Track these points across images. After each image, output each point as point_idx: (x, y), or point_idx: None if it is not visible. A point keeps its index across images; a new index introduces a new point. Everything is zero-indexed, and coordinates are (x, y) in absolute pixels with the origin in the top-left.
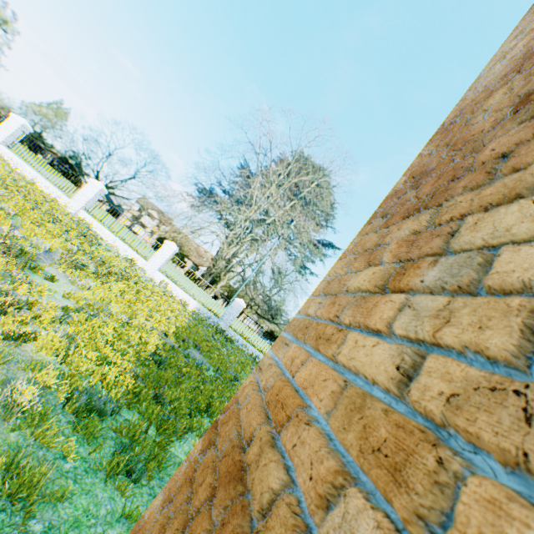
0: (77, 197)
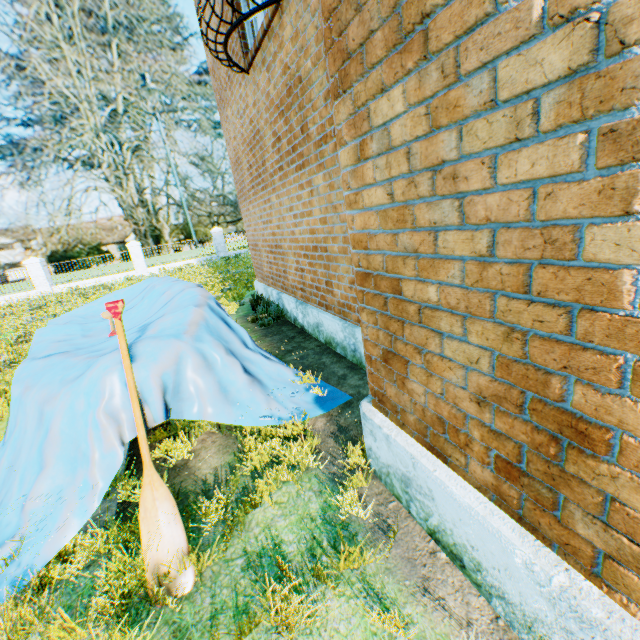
0: (37, 284)
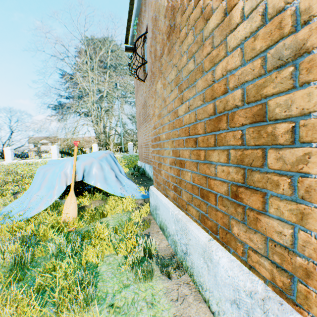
0: (53, 156)
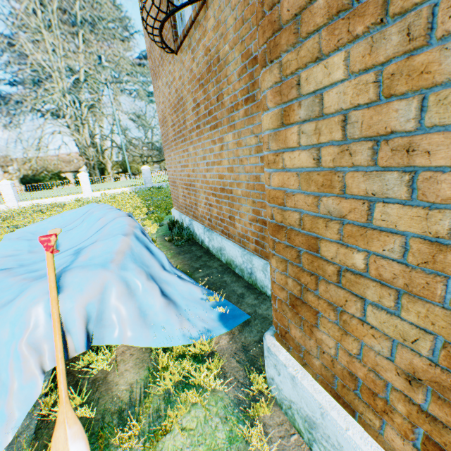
0: (6, 200)
